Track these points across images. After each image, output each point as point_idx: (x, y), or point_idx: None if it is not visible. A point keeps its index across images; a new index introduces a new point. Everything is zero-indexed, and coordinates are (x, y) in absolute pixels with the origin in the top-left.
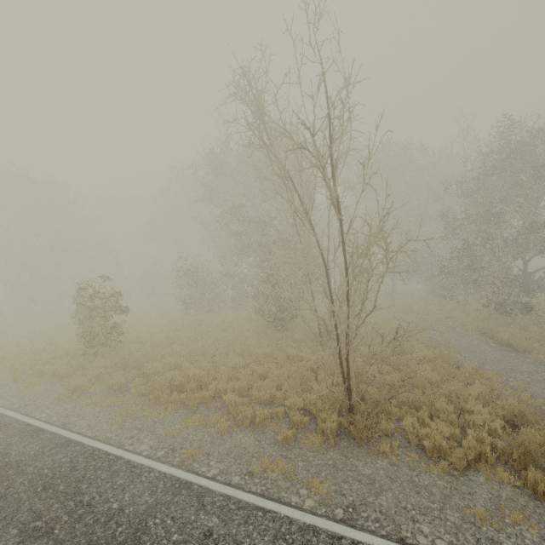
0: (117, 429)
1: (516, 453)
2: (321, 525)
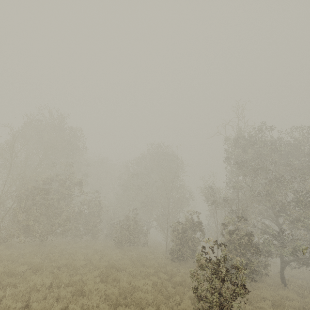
0: None
1: None
2: None
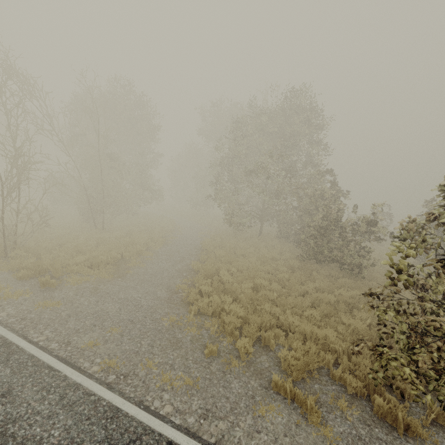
0: None
1: (29, 264)
2: None
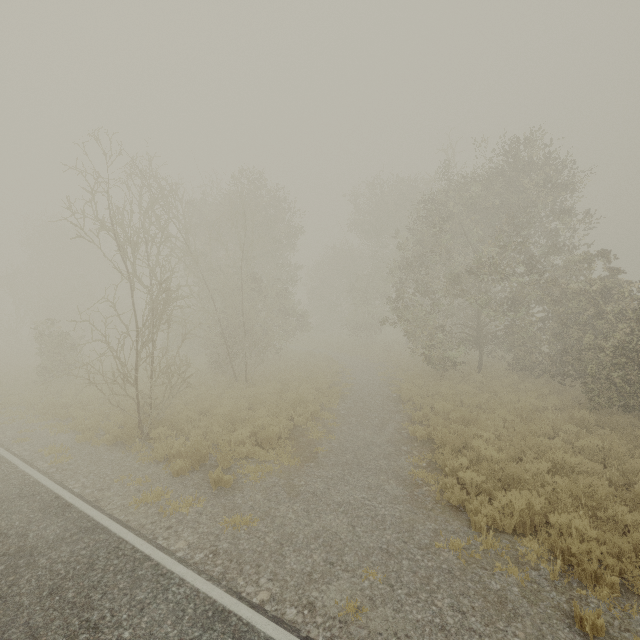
0: (1, 427)
1: (184, 450)
2: (28, 471)
